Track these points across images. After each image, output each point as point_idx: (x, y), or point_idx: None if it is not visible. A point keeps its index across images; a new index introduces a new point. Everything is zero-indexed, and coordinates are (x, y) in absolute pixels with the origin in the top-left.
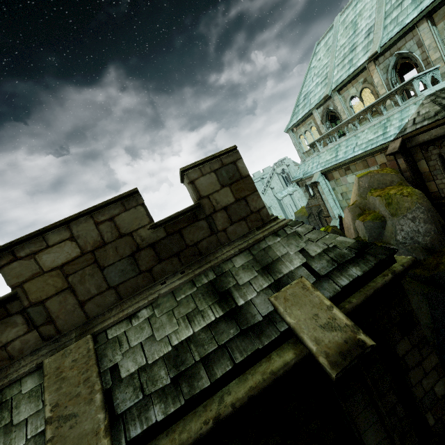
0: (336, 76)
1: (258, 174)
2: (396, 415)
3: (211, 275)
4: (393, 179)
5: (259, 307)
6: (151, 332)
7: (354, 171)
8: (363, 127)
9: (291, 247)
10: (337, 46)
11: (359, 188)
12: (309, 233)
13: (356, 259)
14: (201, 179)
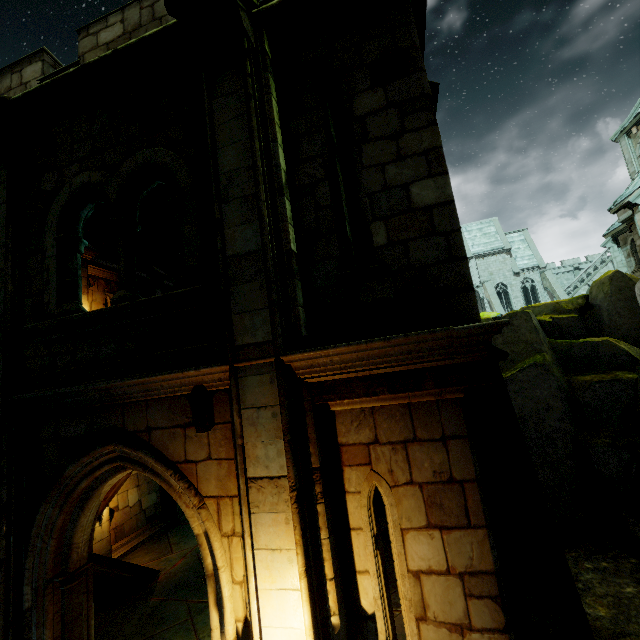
0: None
1: (572, 263)
2: (315, 200)
3: None
4: None
5: None
6: None
7: None
8: None
9: None
10: None
11: None
12: None
13: None
14: None
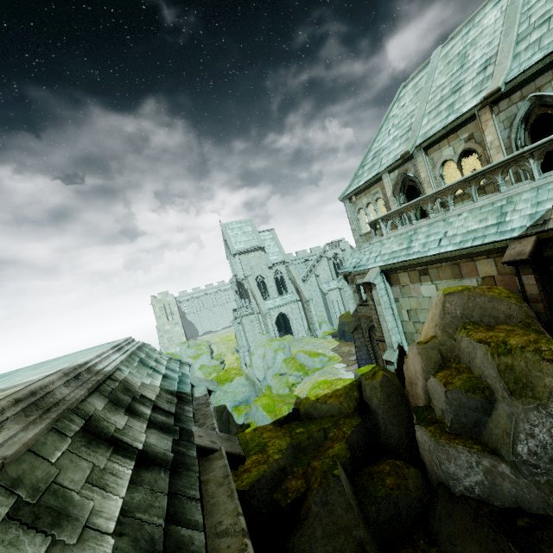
0: (424, 127)
1: (303, 254)
2: None
3: None
4: (513, 311)
5: None
6: None
7: (436, 278)
8: (461, 208)
9: None
10: (432, 88)
11: (443, 315)
12: None
13: None
14: None
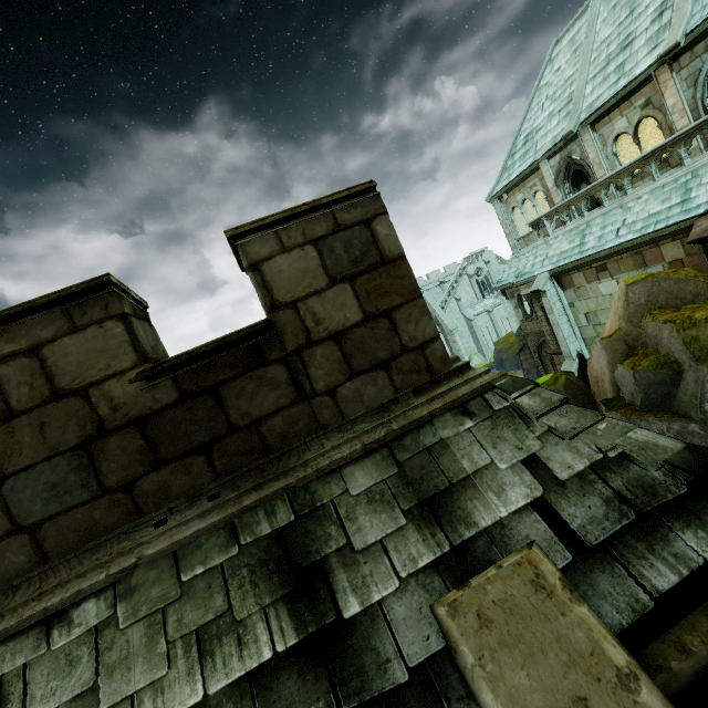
0: (589, 98)
1: (435, 275)
2: None
3: (281, 513)
4: (701, 289)
5: (400, 634)
6: (94, 676)
7: (616, 273)
8: (640, 190)
9: (502, 450)
10: (594, 43)
11: (626, 305)
12: (552, 414)
13: (692, 504)
14: (280, 261)
